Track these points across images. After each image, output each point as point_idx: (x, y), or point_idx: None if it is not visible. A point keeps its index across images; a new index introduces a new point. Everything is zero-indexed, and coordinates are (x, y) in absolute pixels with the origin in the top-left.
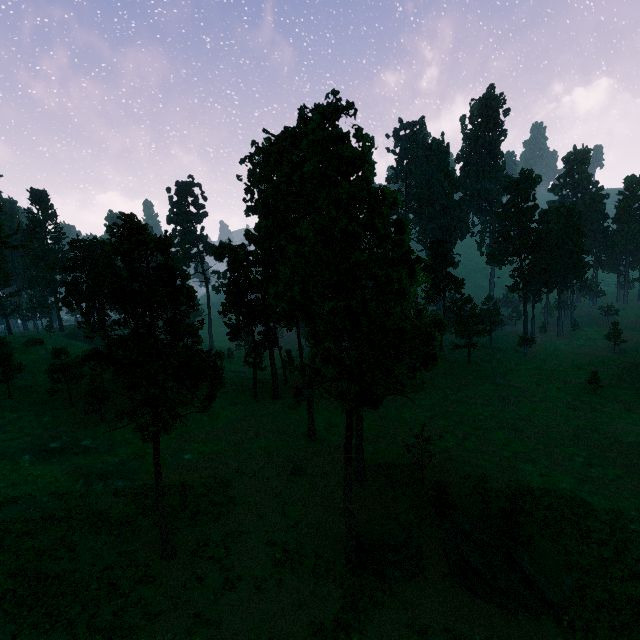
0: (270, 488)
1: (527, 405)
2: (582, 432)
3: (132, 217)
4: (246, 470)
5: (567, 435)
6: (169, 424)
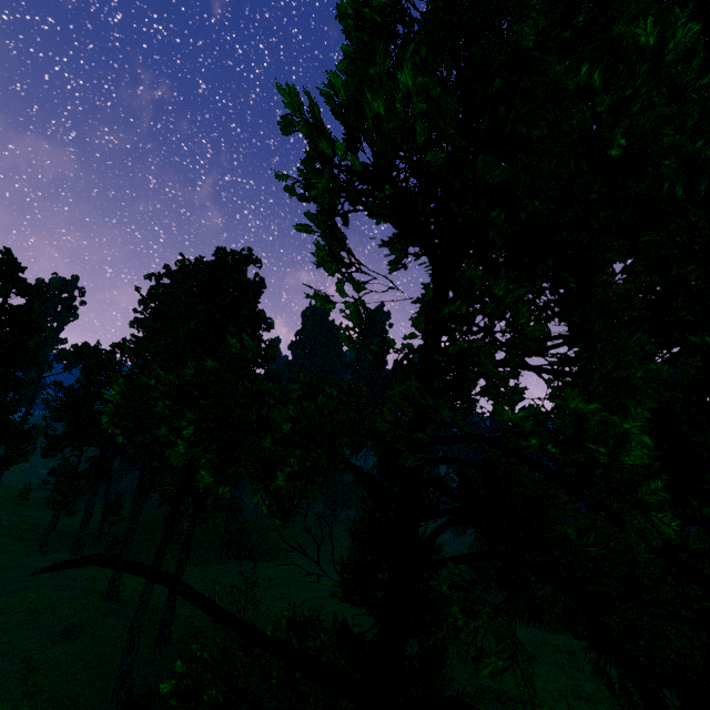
0: (17, 651)
1: None
2: None
3: (11, 258)
4: None
5: None
6: None
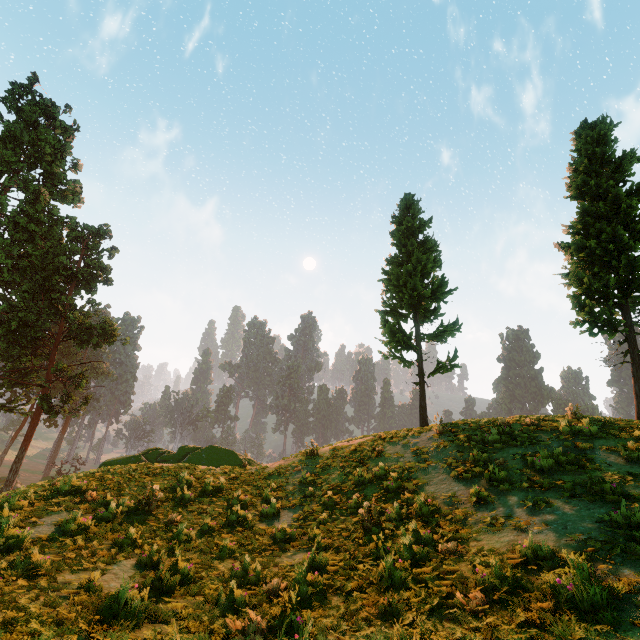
0: None
1: None
2: None
3: None
4: None
5: None
6: None
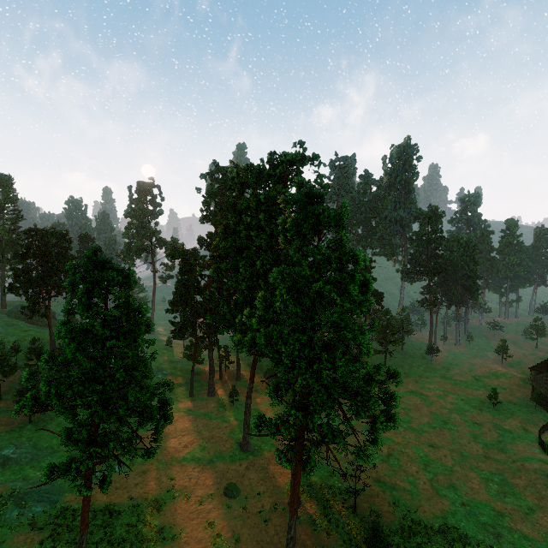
0: (202, 514)
1: (439, 417)
2: (490, 452)
3: (96, 248)
4: (178, 489)
5: (478, 455)
6: (107, 482)
